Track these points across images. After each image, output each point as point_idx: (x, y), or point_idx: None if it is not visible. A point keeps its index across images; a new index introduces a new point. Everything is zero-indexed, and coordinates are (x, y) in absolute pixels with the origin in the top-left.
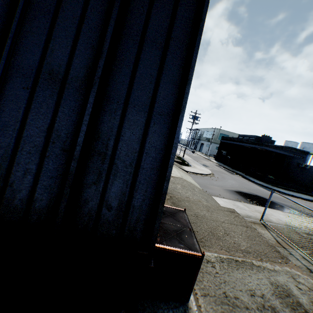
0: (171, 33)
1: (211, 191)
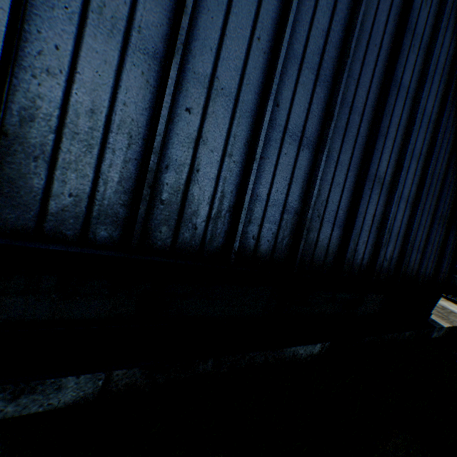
0: None
1: None
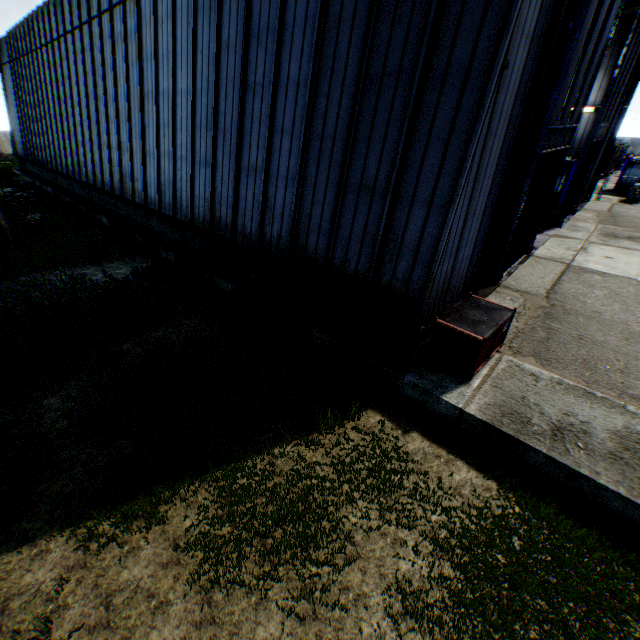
0: (455, 126)
1: None
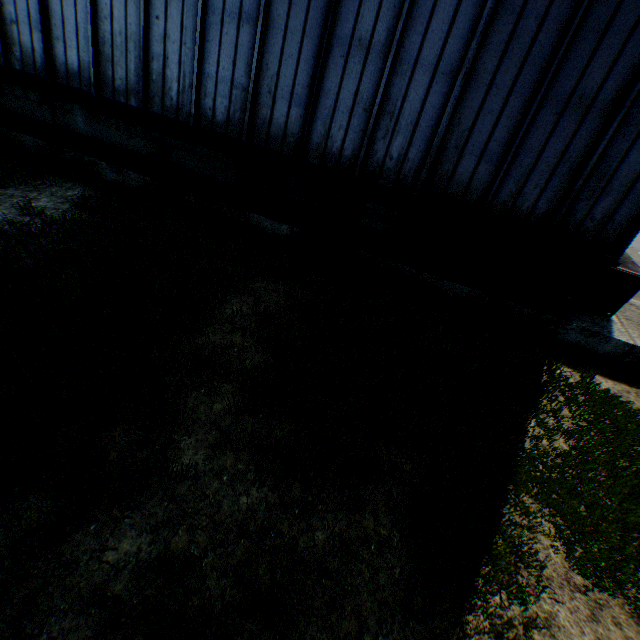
0: None
1: (636, 246)
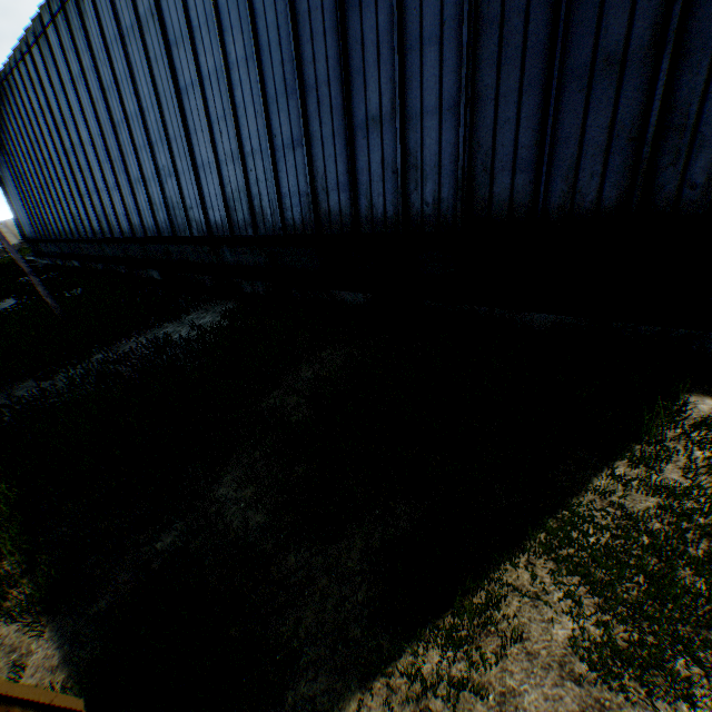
0: None
1: None
